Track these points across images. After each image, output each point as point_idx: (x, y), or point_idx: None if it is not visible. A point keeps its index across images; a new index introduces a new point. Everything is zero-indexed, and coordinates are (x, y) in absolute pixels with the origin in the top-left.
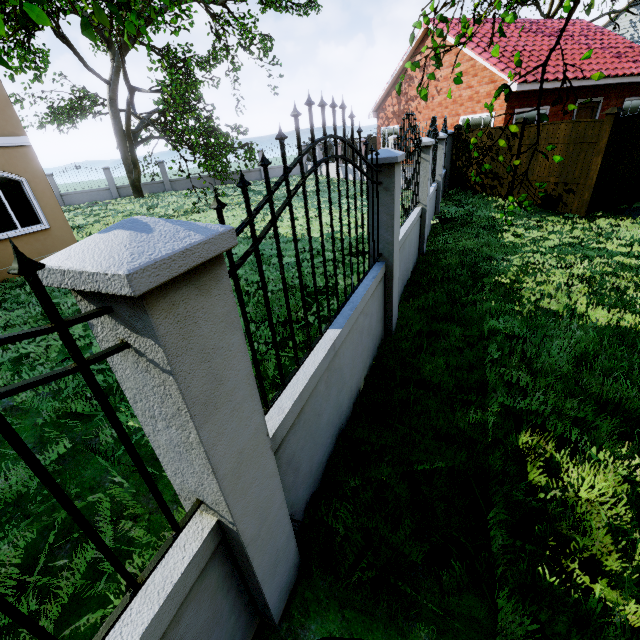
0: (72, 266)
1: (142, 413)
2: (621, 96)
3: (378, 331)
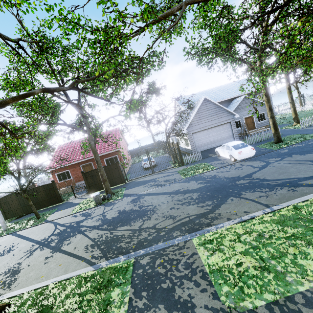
0: None
1: None
2: (101, 159)
3: None
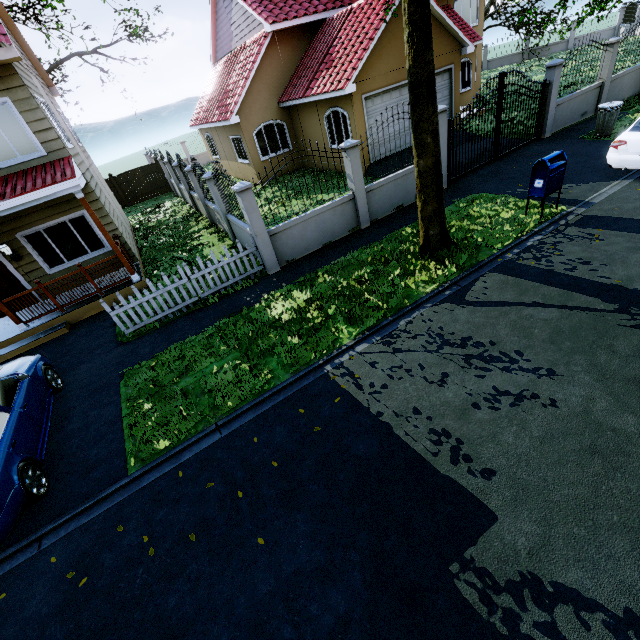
0: (609, 42)
1: (602, 63)
2: None
3: (638, 87)
